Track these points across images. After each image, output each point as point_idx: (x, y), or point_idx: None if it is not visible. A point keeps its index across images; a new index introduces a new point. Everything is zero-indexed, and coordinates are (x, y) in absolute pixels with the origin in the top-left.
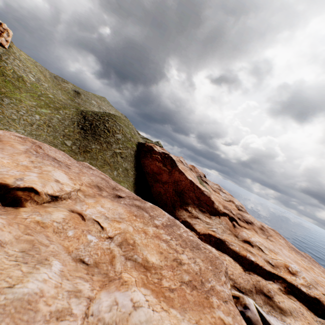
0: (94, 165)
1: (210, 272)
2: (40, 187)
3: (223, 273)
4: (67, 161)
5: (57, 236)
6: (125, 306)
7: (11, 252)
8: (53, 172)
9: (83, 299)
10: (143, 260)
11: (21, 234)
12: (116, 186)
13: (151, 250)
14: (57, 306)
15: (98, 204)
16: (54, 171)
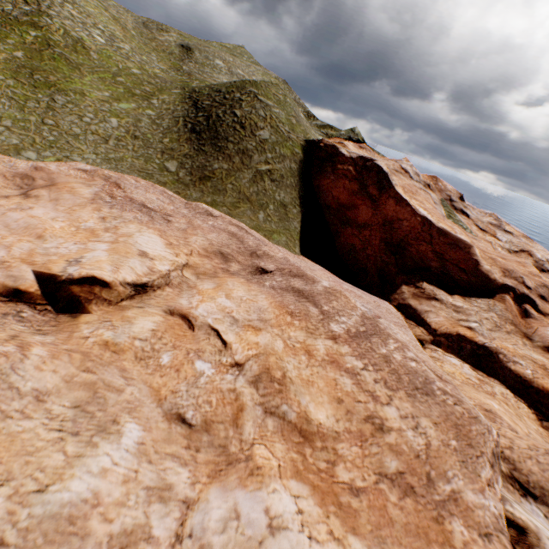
0: (219, 205)
1: (454, 455)
2: (108, 273)
3: (487, 459)
4: (166, 206)
5: (142, 367)
6: (253, 524)
7: (57, 409)
8: (136, 236)
9: (174, 506)
10: (299, 417)
11: (75, 372)
12: (256, 249)
13: (317, 394)
14: (124, 523)
15: (220, 291)
16: (139, 235)
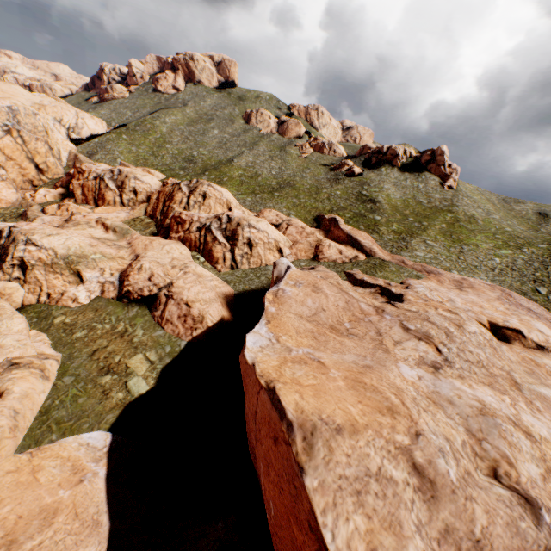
0: None
1: None
2: (525, 331)
3: None
4: (544, 314)
5: (550, 378)
6: None
7: (517, 368)
8: (532, 322)
9: None
10: None
11: (519, 361)
12: None
13: None
14: None
15: None
16: (533, 322)
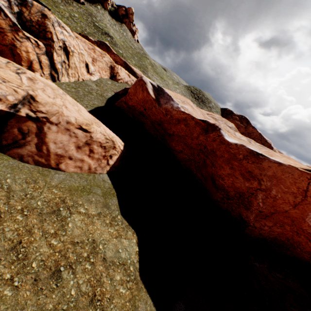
0: None
1: None
2: None
3: None
4: None
5: None
6: None
7: None
8: None
9: None
10: None
11: None
12: None
13: None
14: None
15: None
16: None
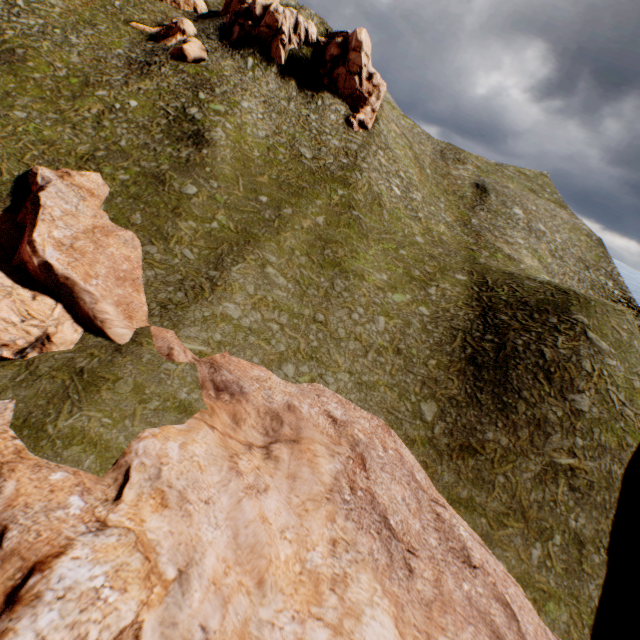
0: (477, 509)
1: None
2: None
3: None
4: (410, 520)
5: None
6: None
7: None
8: (365, 619)
9: None
10: None
11: None
12: None
13: None
14: None
15: None
16: (369, 614)
